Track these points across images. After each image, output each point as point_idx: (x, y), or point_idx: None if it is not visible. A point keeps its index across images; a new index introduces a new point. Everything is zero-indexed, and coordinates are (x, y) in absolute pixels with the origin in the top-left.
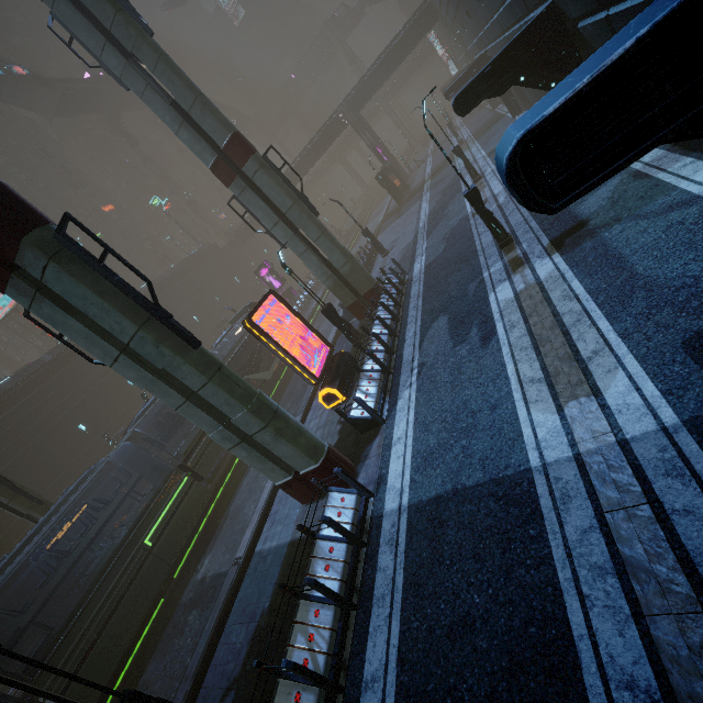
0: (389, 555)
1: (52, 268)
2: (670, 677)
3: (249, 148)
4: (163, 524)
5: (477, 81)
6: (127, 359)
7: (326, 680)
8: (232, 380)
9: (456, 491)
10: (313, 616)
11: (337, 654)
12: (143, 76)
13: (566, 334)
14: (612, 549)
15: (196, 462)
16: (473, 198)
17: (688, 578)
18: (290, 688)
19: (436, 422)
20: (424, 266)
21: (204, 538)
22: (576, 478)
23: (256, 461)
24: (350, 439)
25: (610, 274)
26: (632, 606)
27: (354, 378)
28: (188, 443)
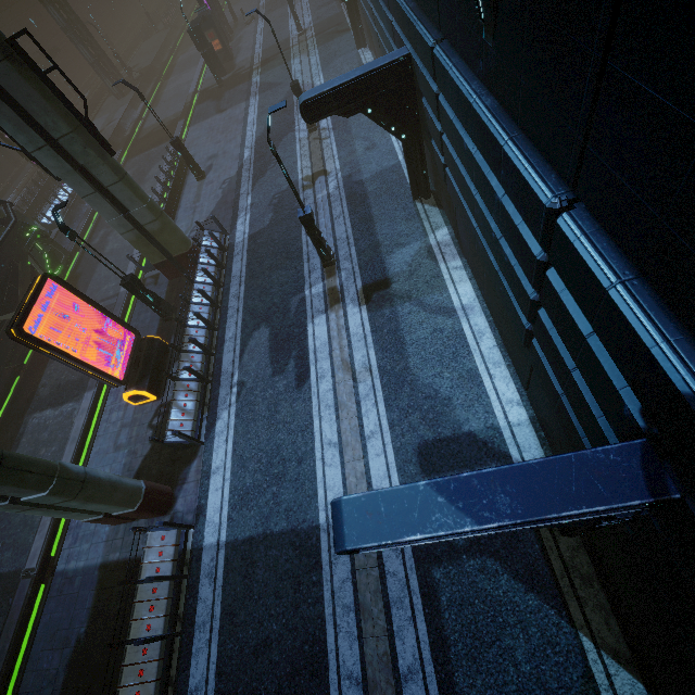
0: (209, 587)
1: None
2: (367, 671)
3: None
4: None
5: (328, 95)
6: None
7: None
8: (21, 470)
9: (266, 536)
10: (141, 655)
11: (166, 676)
12: None
13: (358, 405)
14: (356, 595)
15: None
16: (307, 222)
17: (386, 615)
18: None
19: (253, 460)
20: (248, 234)
21: None
22: None
23: (56, 514)
24: (166, 454)
25: (394, 357)
26: (359, 631)
27: (166, 368)
28: None
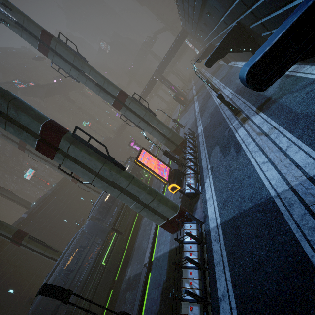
0: (217, 245)
1: (71, 147)
2: None
3: (126, 95)
4: (108, 255)
5: (213, 54)
6: (98, 179)
7: (202, 298)
8: (138, 182)
9: (241, 213)
10: (189, 275)
11: (204, 289)
12: (85, 76)
13: (273, 142)
14: None
15: (118, 226)
16: (220, 97)
17: None
18: (187, 305)
19: (224, 188)
20: (202, 129)
21: (126, 260)
22: (293, 196)
23: (150, 216)
24: (187, 203)
25: (286, 115)
26: None
27: (182, 179)
28: (114, 218)
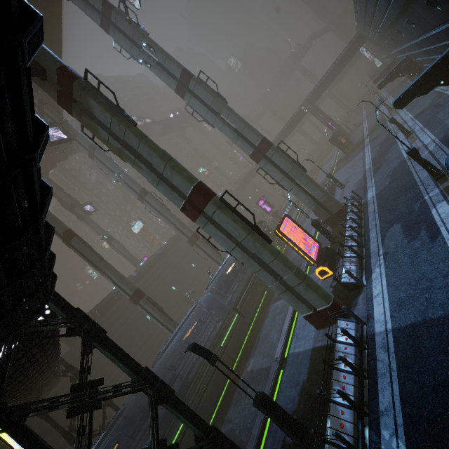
0: (383, 353)
1: (217, 212)
2: None
3: (270, 144)
4: (228, 338)
5: (409, 90)
6: (238, 249)
7: (358, 406)
8: (284, 259)
9: (425, 321)
10: (342, 378)
11: (360, 397)
12: (221, 121)
13: None
14: None
15: (240, 307)
16: (413, 153)
17: None
18: (337, 408)
19: (403, 285)
20: (375, 193)
21: (246, 350)
22: None
23: (292, 302)
24: (341, 295)
25: None
26: None
27: (335, 262)
28: (236, 296)
